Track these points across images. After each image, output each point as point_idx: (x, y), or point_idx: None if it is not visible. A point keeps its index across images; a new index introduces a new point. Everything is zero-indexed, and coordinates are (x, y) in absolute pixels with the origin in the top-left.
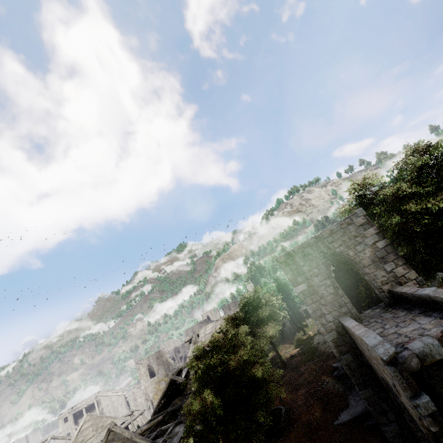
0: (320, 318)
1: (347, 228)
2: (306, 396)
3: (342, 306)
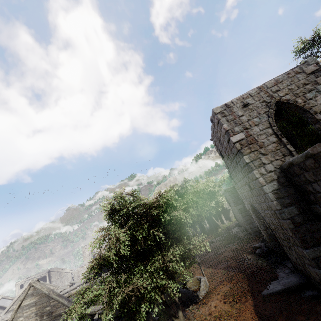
0: (258, 167)
1: (295, 76)
2: (227, 269)
3: (286, 155)
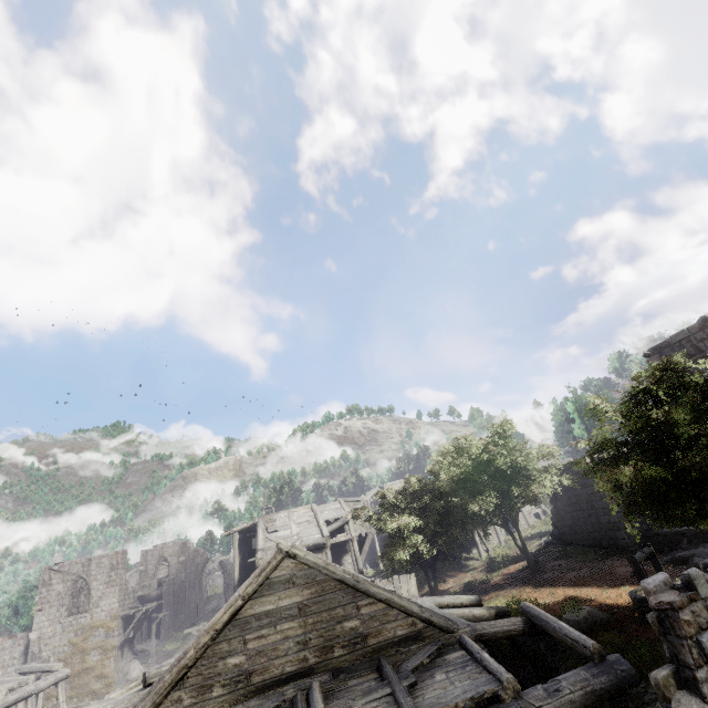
0: None
1: None
2: None
3: None
